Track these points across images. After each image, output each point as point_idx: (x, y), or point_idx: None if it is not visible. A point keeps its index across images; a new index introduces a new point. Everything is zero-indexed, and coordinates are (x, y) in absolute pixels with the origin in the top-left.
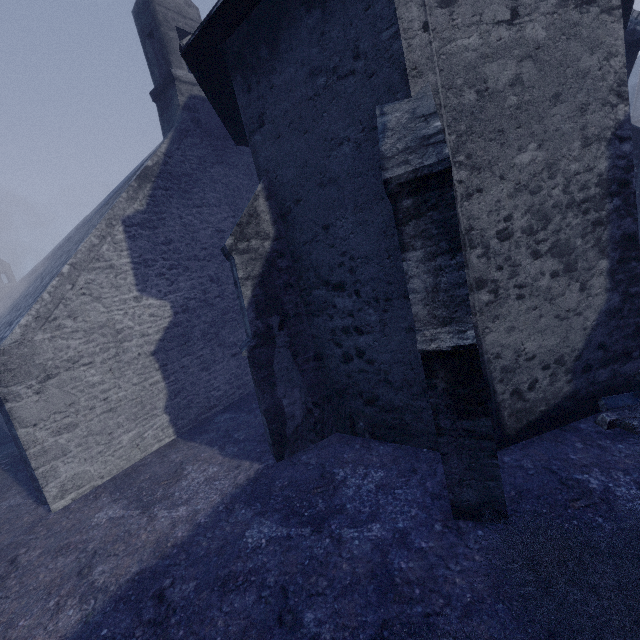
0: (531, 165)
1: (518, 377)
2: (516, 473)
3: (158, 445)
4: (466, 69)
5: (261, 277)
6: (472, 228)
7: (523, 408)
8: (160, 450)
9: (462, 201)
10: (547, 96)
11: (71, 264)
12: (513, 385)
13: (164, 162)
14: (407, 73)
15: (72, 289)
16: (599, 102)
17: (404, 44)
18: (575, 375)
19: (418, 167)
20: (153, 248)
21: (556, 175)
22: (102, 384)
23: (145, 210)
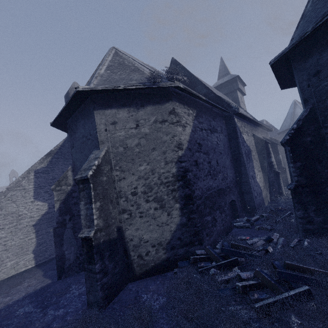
0: (145, 170)
1: (141, 249)
2: (126, 292)
3: (25, 268)
4: (120, 141)
5: (64, 200)
6: (121, 191)
7: (143, 263)
8: (24, 271)
9: (117, 182)
10: (150, 148)
11: (7, 188)
12: (138, 253)
13: (59, 148)
14: (99, 143)
15: (4, 198)
16: (171, 150)
17: (98, 135)
18: (167, 250)
19: (81, 176)
20: (46, 181)
21: (155, 173)
22: (5, 238)
23: (46, 166)
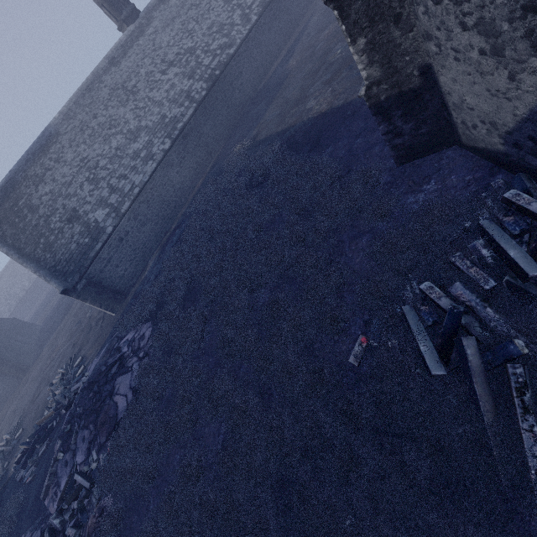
0: None
1: (464, 115)
2: (434, 160)
3: None
4: None
5: None
6: None
7: (470, 136)
8: None
9: None
10: None
11: None
12: (462, 118)
13: None
14: None
15: None
16: None
17: None
18: (507, 143)
19: None
20: None
21: None
22: None
23: None
